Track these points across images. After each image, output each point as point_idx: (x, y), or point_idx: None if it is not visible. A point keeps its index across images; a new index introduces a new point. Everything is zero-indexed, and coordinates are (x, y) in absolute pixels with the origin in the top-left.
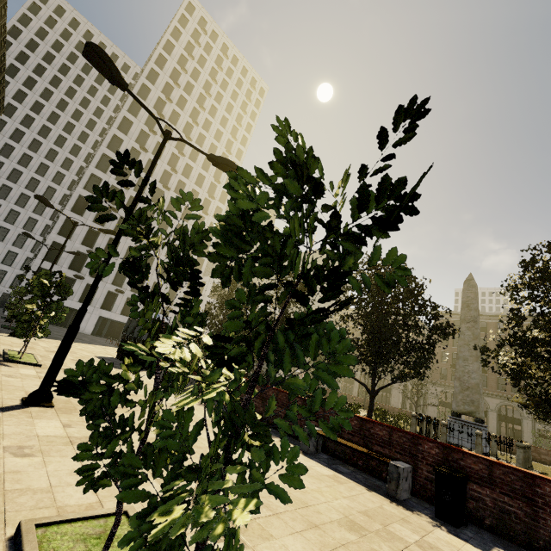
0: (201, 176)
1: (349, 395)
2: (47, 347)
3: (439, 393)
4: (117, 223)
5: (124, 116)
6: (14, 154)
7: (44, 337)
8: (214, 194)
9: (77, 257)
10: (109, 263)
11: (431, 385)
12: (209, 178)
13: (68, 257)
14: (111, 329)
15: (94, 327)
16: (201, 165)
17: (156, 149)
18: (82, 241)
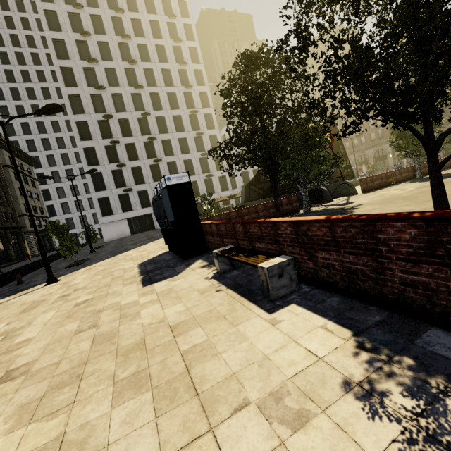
0: (154, 24)
1: None
2: (77, 283)
3: None
4: (120, 128)
5: (44, 11)
6: (32, 128)
7: (103, 260)
8: (178, 35)
9: (116, 176)
10: (140, 166)
11: None
12: (162, 20)
13: (109, 180)
14: None
15: None
16: (145, 10)
17: (95, 26)
18: (108, 161)
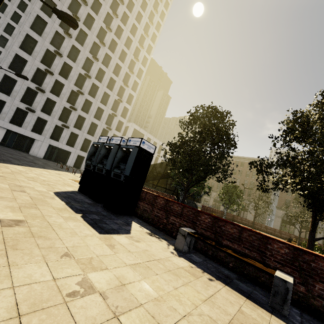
0: (129, 40)
1: (237, 216)
2: None
3: (283, 215)
4: (61, 67)
5: None
6: None
7: None
8: (138, 57)
9: (28, 93)
10: (56, 101)
11: (277, 209)
12: (135, 42)
13: (19, 91)
14: (59, 155)
15: (45, 153)
16: (130, 29)
17: (94, 5)
18: (31, 79)
